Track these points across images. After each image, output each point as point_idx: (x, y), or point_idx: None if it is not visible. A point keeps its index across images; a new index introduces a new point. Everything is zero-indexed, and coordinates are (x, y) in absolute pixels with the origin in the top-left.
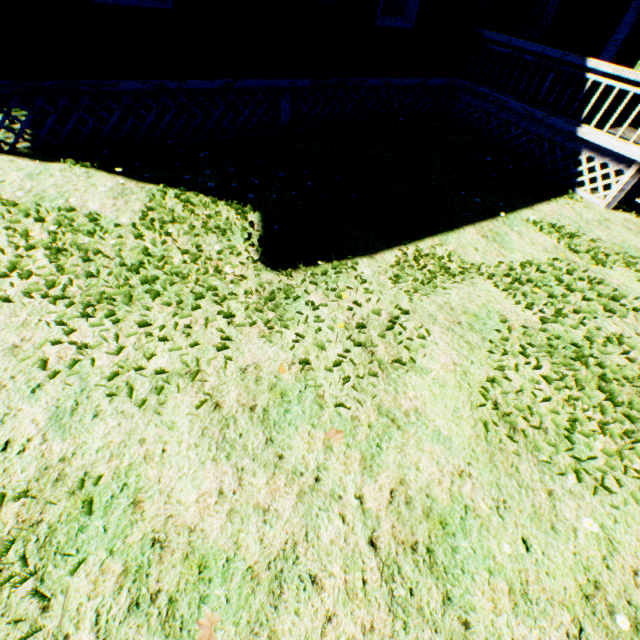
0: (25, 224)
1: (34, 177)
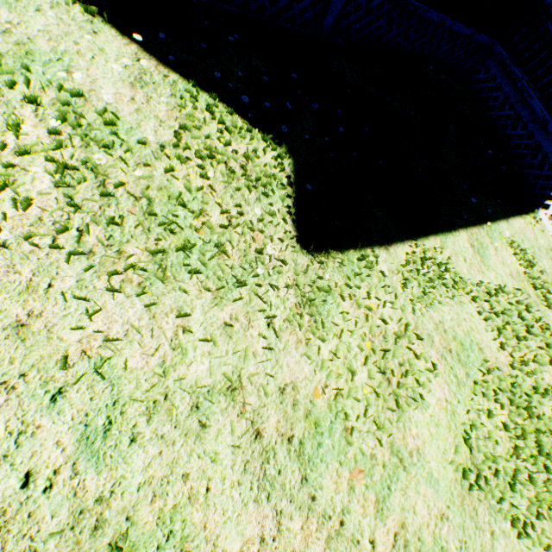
0: (8, 99)
1: (10, 2)
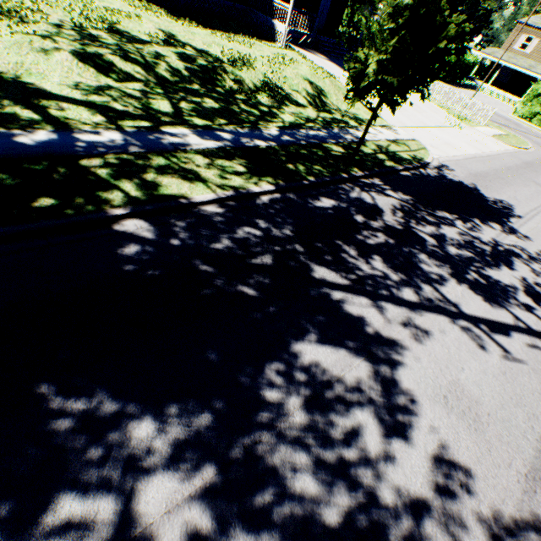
0: None
1: None
